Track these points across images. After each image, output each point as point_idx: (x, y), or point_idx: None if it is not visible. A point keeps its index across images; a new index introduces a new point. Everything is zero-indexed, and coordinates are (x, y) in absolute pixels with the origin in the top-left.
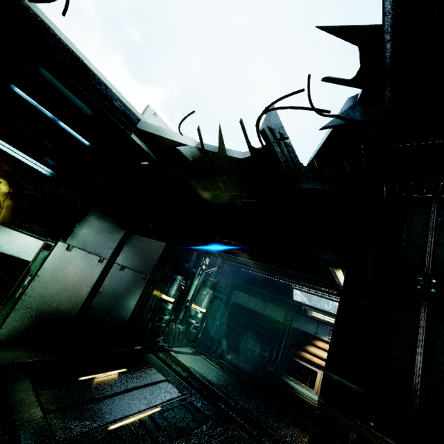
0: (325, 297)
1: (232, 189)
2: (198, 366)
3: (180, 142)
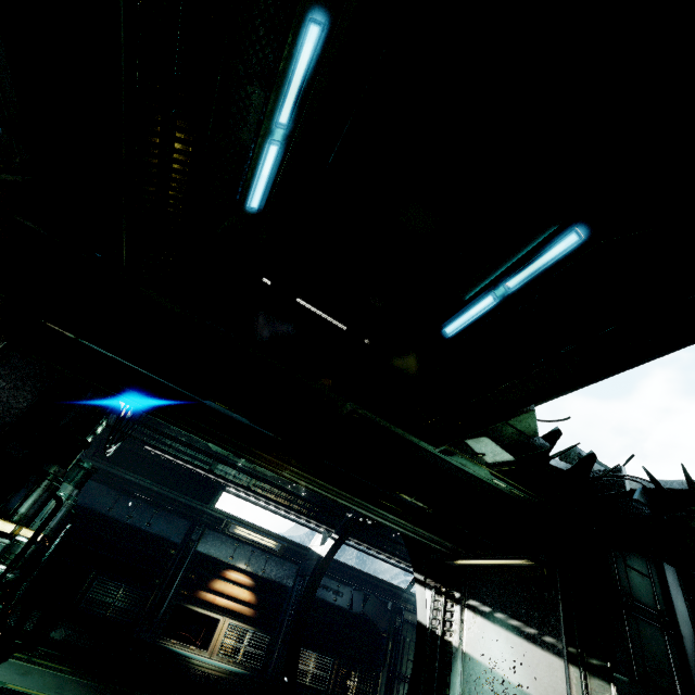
0: (267, 507)
1: (499, 470)
2: (51, 689)
3: (537, 429)
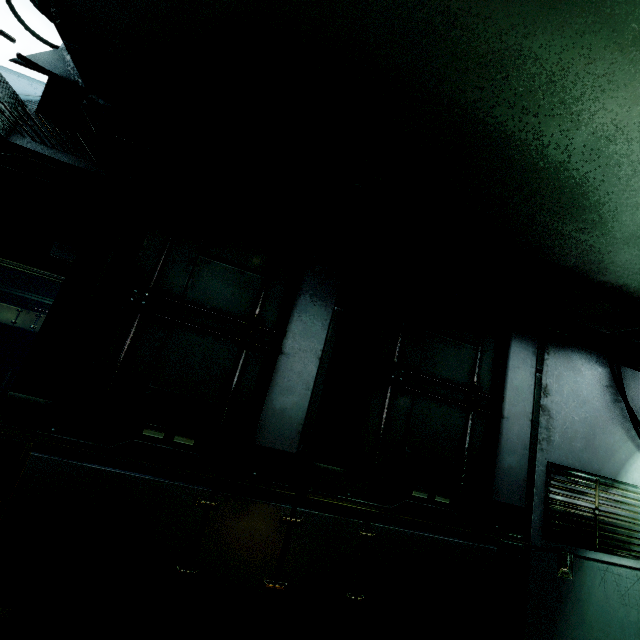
0: None
1: None
2: None
3: None
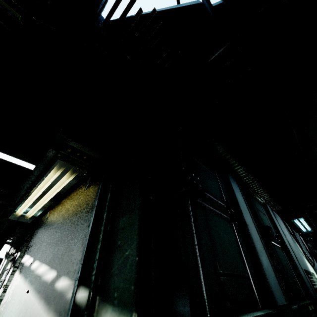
0: None
1: None
2: None
3: None
